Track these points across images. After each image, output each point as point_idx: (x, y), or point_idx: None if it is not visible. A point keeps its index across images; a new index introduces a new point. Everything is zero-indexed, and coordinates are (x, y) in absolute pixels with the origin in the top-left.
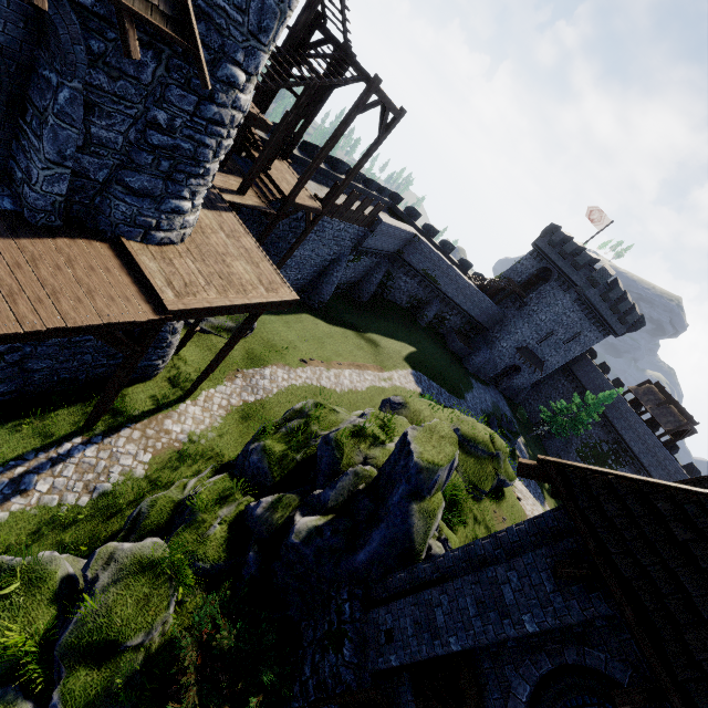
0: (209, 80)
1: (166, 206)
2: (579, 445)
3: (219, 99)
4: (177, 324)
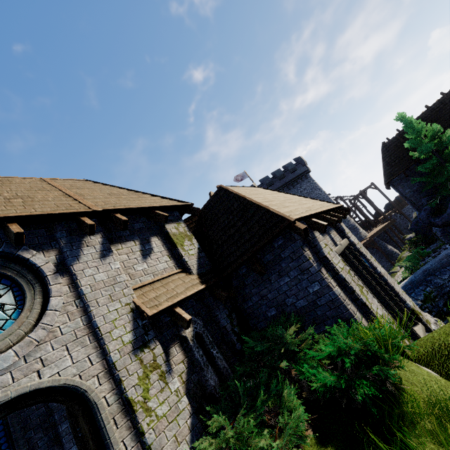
0: (343, 220)
1: (359, 234)
2: None
3: (346, 219)
4: (390, 247)
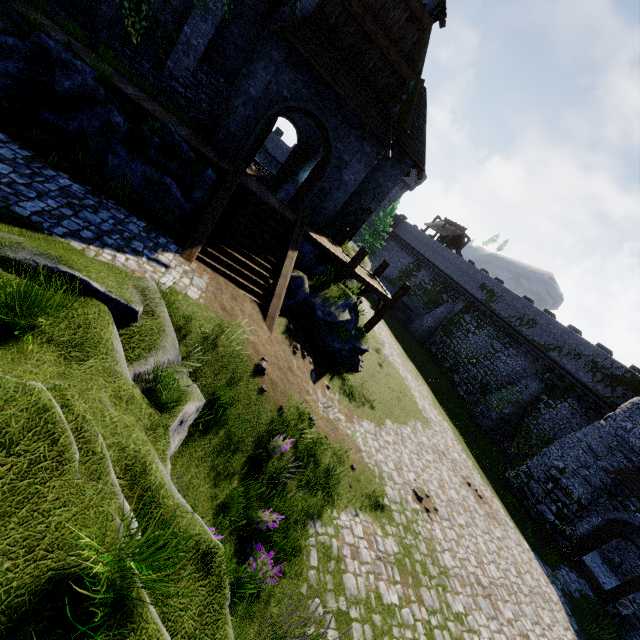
0: None
1: None
2: (397, 274)
3: None
4: None
